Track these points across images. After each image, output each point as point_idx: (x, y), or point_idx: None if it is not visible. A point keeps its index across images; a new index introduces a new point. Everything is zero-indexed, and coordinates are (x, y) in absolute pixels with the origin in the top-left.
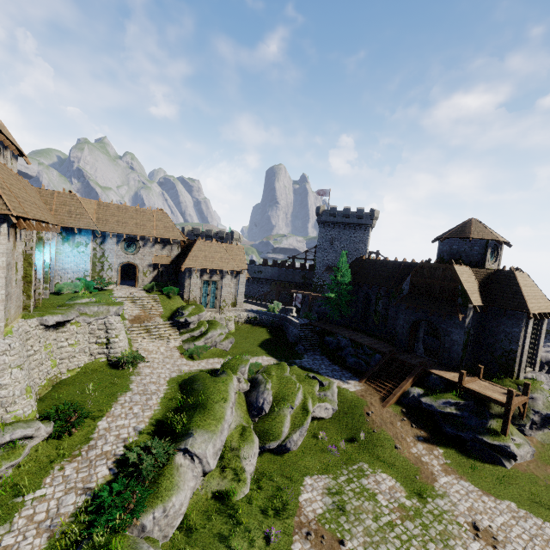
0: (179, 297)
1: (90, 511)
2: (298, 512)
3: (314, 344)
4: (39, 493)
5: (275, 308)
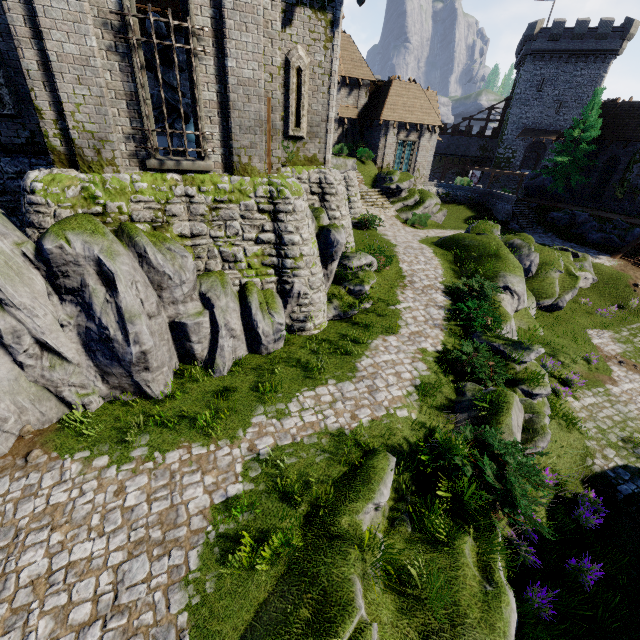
0: (372, 163)
1: (455, 320)
2: (598, 350)
3: (532, 222)
4: (404, 305)
5: (470, 182)
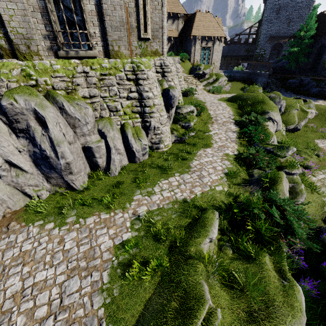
0: (188, 61)
1: (242, 138)
2: (322, 150)
3: (278, 86)
4: (213, 132)
5: (242, 68)
